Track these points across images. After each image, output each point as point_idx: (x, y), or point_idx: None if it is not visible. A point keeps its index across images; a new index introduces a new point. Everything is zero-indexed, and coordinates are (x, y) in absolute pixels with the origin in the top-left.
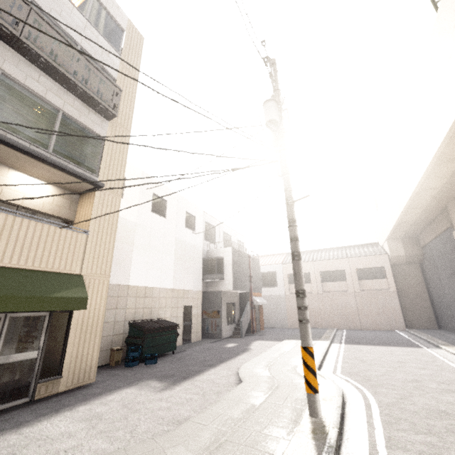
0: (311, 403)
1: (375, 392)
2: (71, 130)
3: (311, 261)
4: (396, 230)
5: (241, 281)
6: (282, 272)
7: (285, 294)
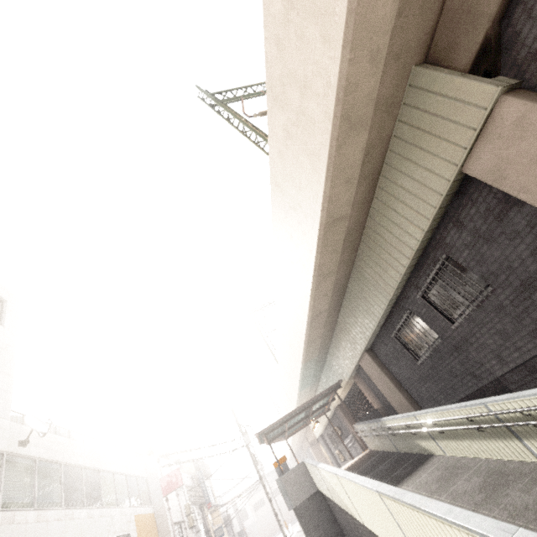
0: (288, 531)
1: (298, 526)
2: (209, 491)
3: (262, 489)
4: (291, 458)
5: (239, 523)
6: (249, 505)
7: (255, 520)
